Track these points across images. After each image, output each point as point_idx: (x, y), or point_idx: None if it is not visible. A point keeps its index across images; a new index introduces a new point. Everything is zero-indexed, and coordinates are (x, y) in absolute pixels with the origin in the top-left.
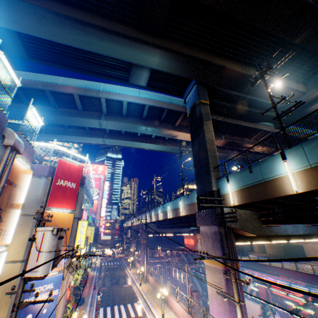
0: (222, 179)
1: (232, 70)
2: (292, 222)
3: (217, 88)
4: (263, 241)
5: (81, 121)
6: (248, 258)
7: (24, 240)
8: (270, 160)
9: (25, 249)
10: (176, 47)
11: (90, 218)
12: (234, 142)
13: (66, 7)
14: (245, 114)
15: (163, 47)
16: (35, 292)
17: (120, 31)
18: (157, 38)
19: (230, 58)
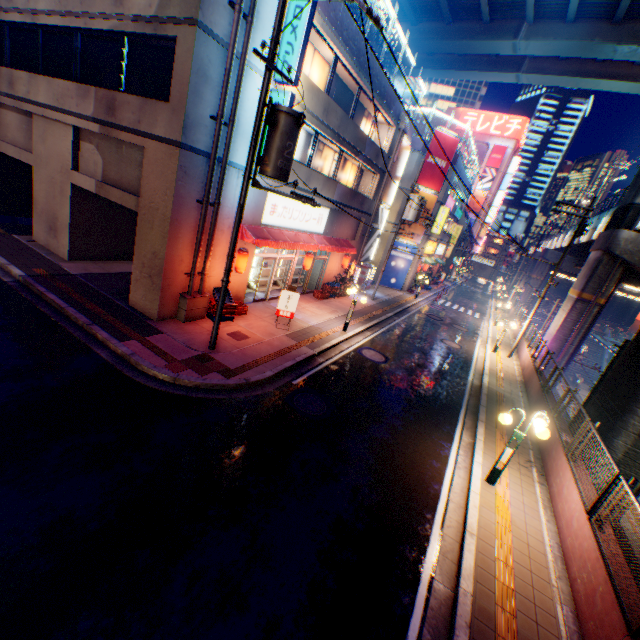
0: None
1: None
2: None
3: None
4: None
5: (481, 47)
6: None
7: (396, 209)
8: None
9: (395, 216)
10: None
11: (457, 213)
12: None
13: None
14: None
15: None
16: (398, 250)
17: None
18: None
19: None
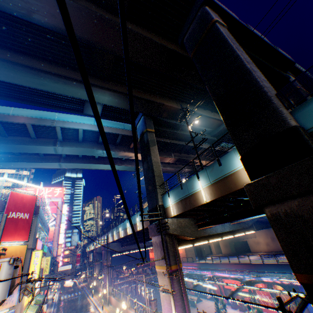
0: (166, 195)
1: (169, 106)
2: (215, 223)
3: (160, 119)
4: (202, 241)
5: (34, 148)
6: (206, 261)
7: None
8: (191, 179)
9: None
10: (122, 89)
11: (45, 248)
12: (182, 159)
13: (20, 55)
14: (185, 137)
15: (112, 90)
16: None
17: (73, 76)
18: (106, 81)
19: (168, 97)
